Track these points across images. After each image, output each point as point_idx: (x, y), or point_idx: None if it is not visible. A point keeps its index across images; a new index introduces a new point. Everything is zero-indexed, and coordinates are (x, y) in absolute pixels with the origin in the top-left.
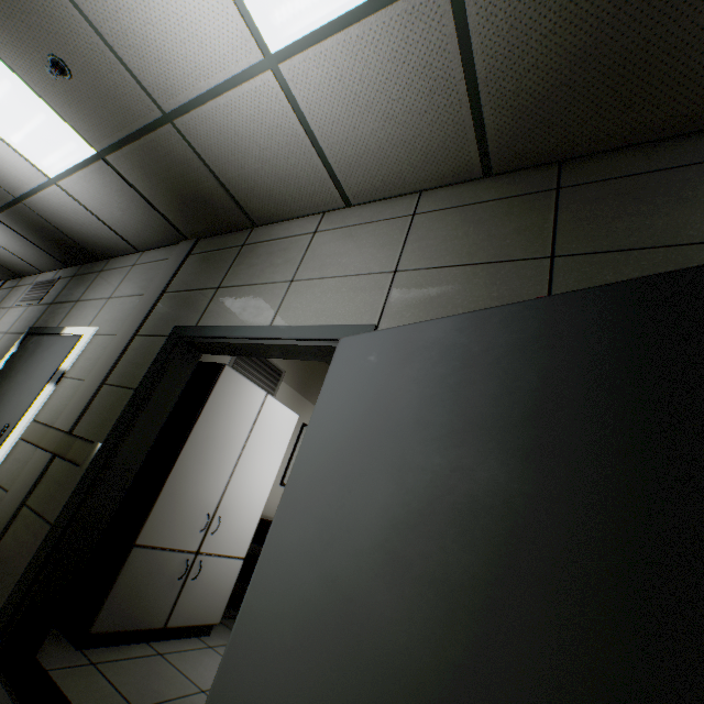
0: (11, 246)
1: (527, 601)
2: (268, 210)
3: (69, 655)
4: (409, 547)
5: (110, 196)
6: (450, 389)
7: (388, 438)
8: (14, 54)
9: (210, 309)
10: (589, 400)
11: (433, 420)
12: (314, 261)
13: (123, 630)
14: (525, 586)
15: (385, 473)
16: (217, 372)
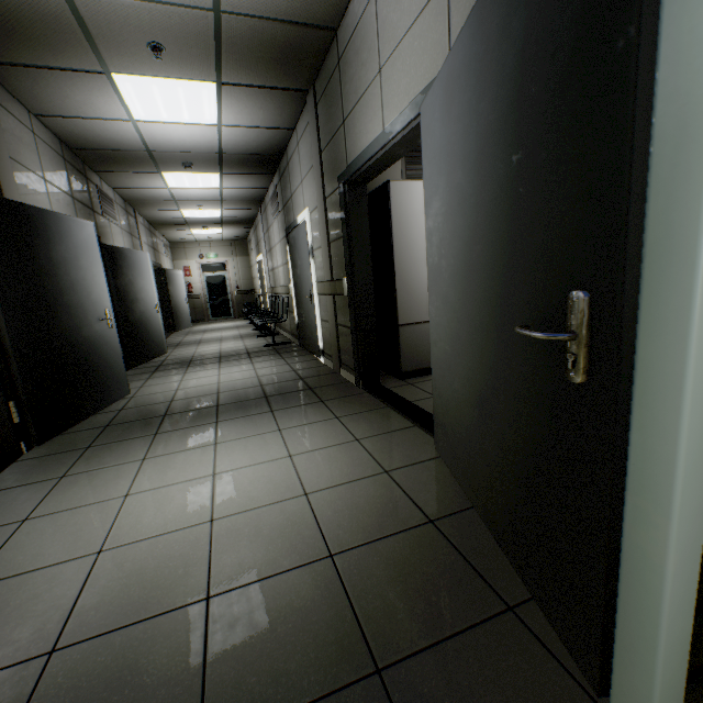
0: (243, 185)
1: (515, 254)
2: (331, 6)
3: (397, 383)
4: (473, 254)
5: (247, 106)
6: (474, 113)
7: (454, 183)
8: (140, 66)
9: (347, 147)
10: (538, 57)
11: (470, 150)
12: (385, 31)
13: (420, 369)
14: (514, 245)
15: (457, 212)
16: (386, 191)
